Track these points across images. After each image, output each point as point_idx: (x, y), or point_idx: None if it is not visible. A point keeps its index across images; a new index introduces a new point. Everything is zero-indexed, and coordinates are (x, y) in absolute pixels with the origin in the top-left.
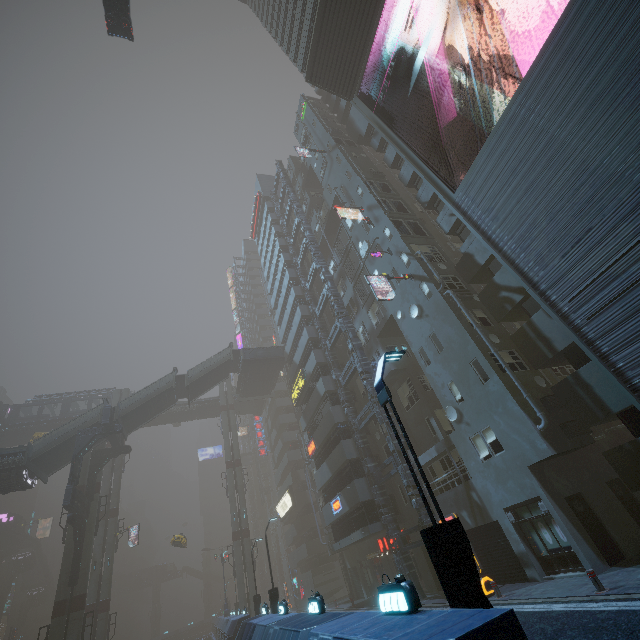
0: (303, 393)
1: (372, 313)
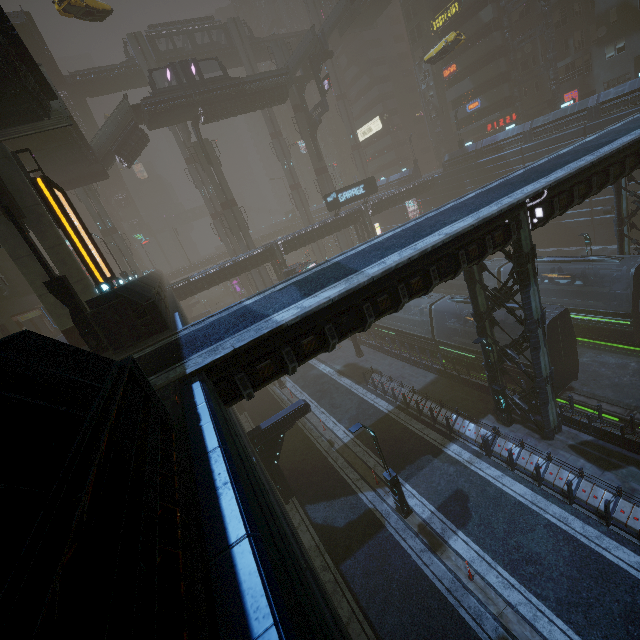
0: (450, 22)
1: None
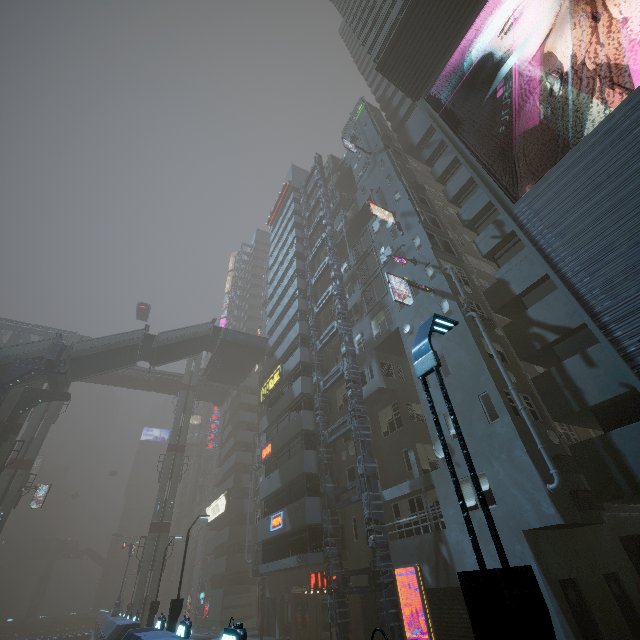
0: (275, 390)
1: (375, 323)
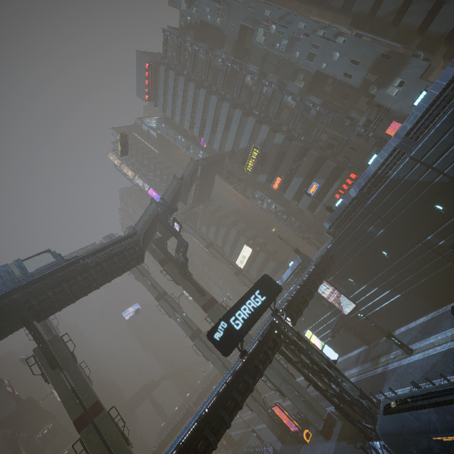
0: (257, 160)
1: (298, 81)
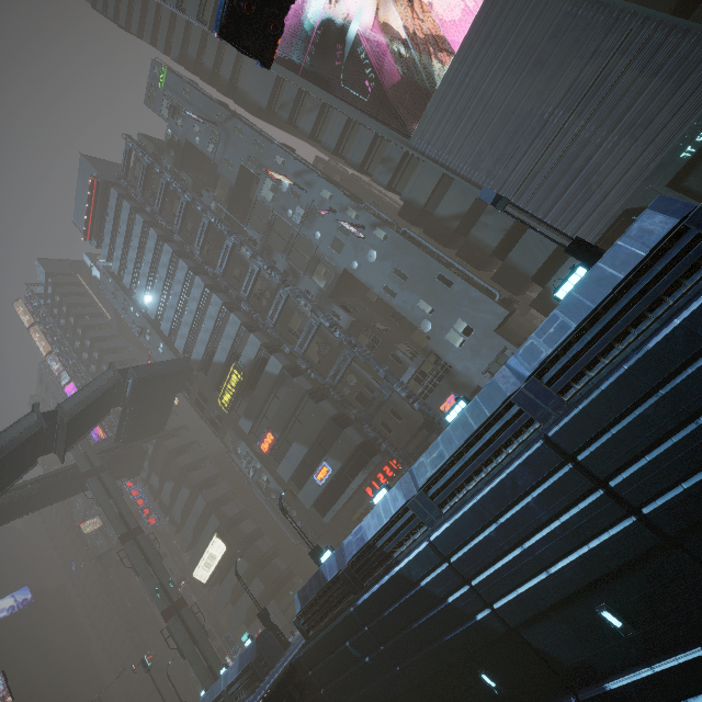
0: (240, 391)
1: (318, 276)
